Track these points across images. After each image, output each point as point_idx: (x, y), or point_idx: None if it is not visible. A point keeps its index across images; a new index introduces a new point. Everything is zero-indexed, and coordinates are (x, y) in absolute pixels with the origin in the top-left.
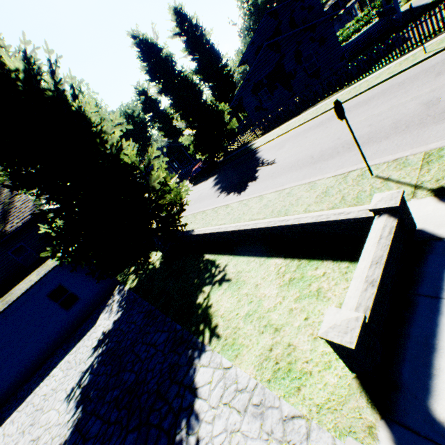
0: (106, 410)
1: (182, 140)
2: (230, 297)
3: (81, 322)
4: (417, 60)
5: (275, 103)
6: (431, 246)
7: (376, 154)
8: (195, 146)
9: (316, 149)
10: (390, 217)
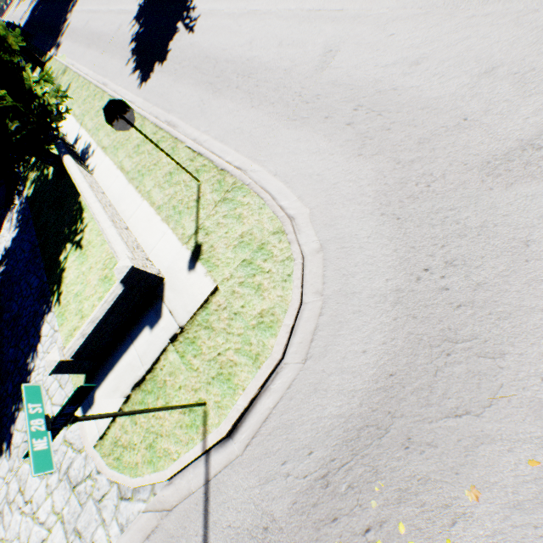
0: (3, 327)
1: None
2: (76, 269)
3: None
4: None
5: None
6: (156, 303)
7: (232, 136)
8: None
9: (227, 46)
10: (121, 285)
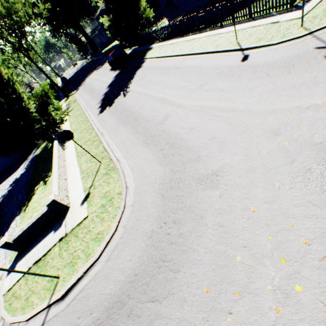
0: None
1: (103, 20)
2: (39, 195)
3: (17, 163)
4: (227, 47)
5: (184, 2)
6: (62, 219)
7: (121, 145)
8: (111, 32)
9: (134, 106)
10: (47, 207)
